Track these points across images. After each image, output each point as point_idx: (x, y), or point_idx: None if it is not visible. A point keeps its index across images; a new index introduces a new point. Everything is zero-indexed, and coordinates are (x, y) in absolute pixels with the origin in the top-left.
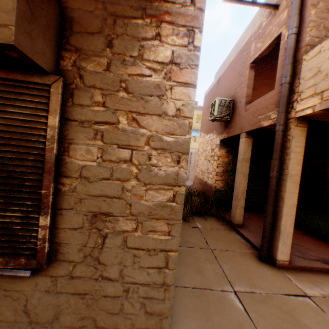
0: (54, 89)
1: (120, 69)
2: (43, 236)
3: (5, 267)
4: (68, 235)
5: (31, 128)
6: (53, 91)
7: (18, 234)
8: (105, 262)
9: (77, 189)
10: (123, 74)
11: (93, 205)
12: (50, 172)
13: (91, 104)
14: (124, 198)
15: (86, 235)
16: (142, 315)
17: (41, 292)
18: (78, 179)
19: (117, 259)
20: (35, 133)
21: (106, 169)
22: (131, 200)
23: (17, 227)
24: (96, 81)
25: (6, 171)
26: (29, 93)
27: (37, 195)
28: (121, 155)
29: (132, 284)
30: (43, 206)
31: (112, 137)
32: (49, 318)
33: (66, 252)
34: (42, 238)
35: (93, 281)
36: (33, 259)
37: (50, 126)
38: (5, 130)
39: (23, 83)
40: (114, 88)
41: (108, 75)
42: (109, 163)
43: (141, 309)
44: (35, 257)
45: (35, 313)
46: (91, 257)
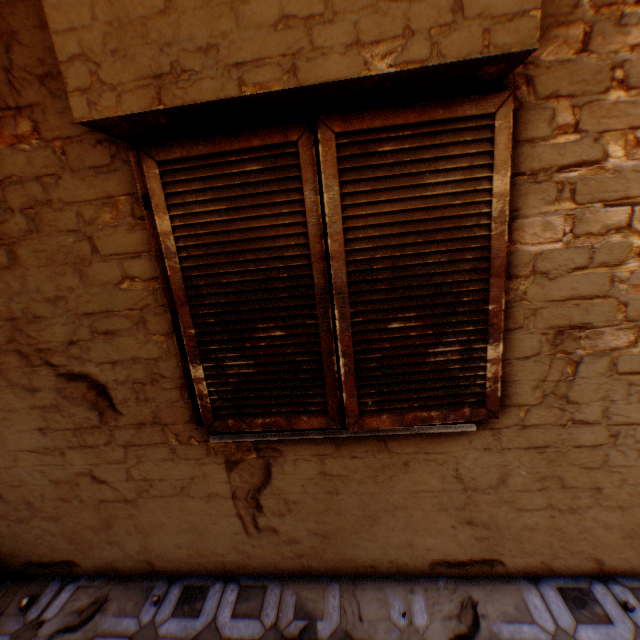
0: (500, 121)
1: (610, 40)
2: (493, 374)
3: (433, 424)
4: (515, 369)
5: (464, 206)
6: (498, 127)
7: (456, 376)
8: (576, 401)
9: (527, 296)
10: (617, 51)
11: (555, 316)
12: (499, 275)
13: (549, 133)
14: (613, 295)
15: (545, 364)
16: (637, 468)
17: (477, 451)
18: (528, 278)
19: (598, 393)
20: (472, 213)
21: (579, 252)
22: (625, 297)
23: (454, 367)
24: (559, 83)
25: (431, 286)
26: (456, 142)
27: (481, 315)
28: (608, 220)
29: (622, 426)
30: (491, 330)
31: (591, 189)
32: (490, 483)
33: (512, 394)
34: (491, 378)
35: (558, 429)
36: (479, 408)
37: (496, 194)
38: (424, 218)
39: (446, 124)
40: (598, 88)
41: (584, 62)
42: (585, 239)
43: (637, 460)
44: (482, 405)
45: (470, 479)
46: (553, 396)
